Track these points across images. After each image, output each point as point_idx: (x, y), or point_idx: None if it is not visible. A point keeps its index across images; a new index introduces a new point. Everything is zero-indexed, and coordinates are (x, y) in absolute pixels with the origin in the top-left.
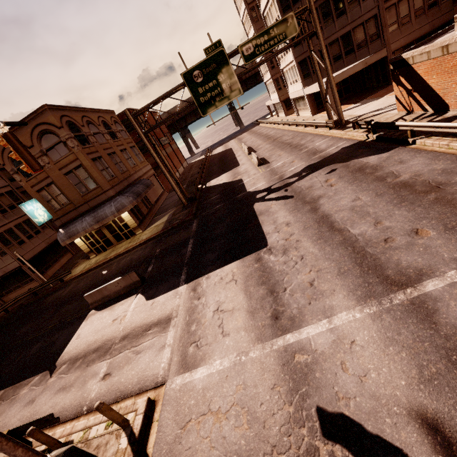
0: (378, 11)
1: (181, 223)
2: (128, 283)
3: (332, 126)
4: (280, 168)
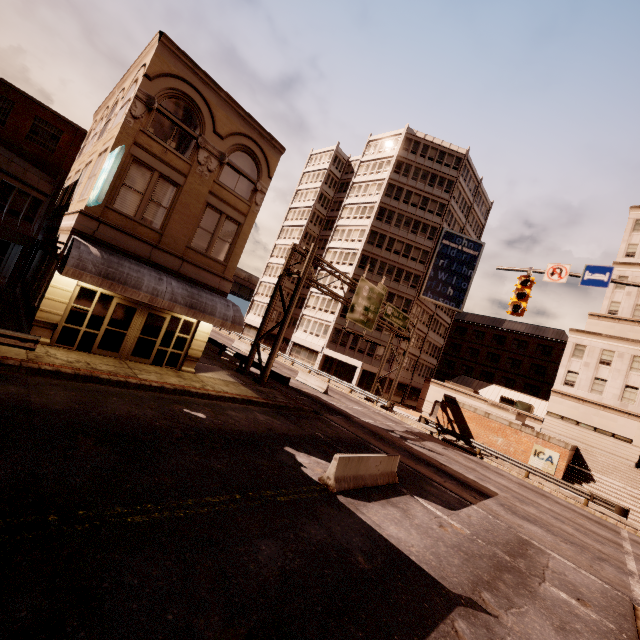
0: (396, 349)
1: (297, 408)
2: (386, 469)
3: (385, 405)
4: (370, 415)
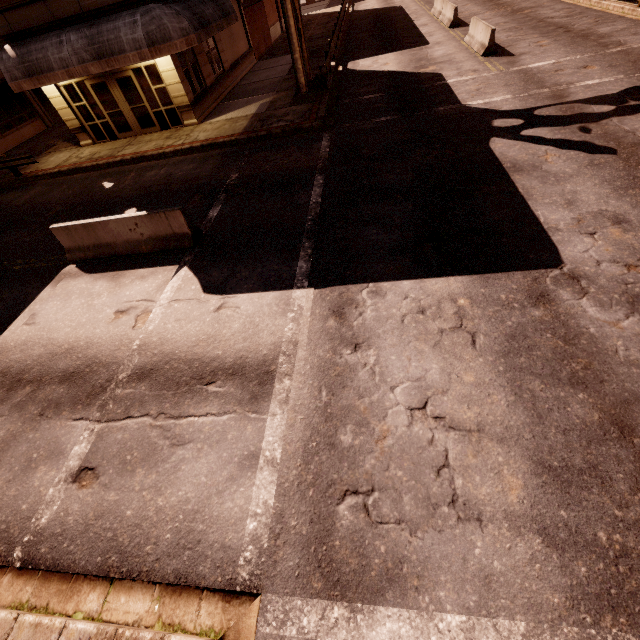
0: None
1: (289, 131)
2: (160, 231)
3: None
4: (550, 74)
